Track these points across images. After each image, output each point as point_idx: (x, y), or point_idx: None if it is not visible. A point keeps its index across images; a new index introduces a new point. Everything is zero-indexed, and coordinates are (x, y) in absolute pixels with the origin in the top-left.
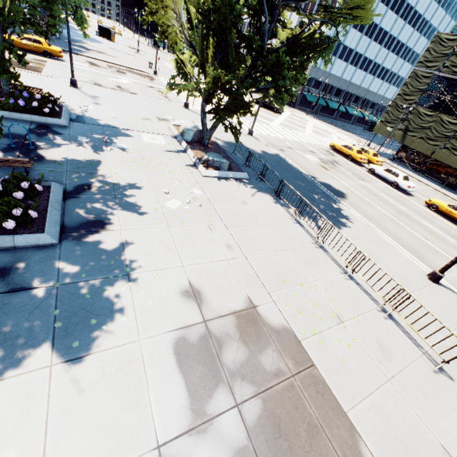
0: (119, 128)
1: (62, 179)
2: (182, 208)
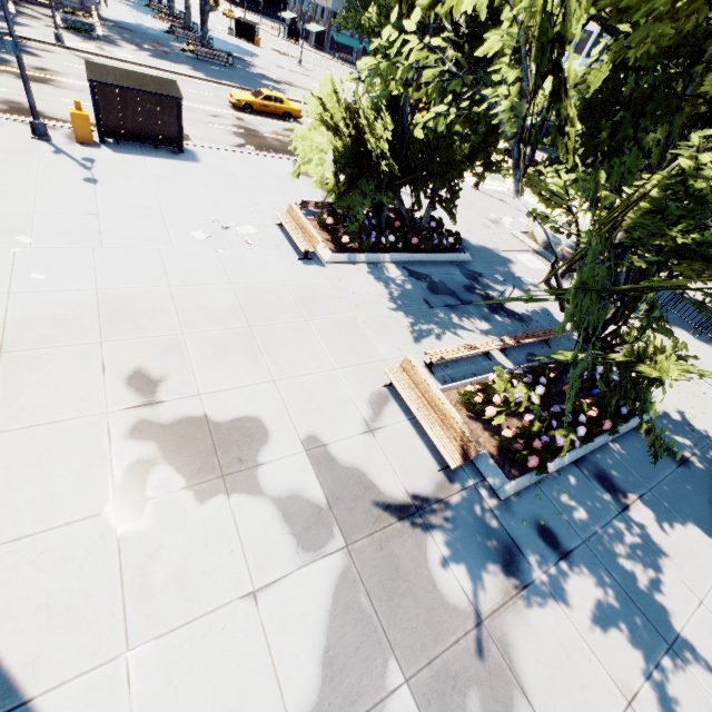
0: (493, 251)
1: (562, 341)
2: None
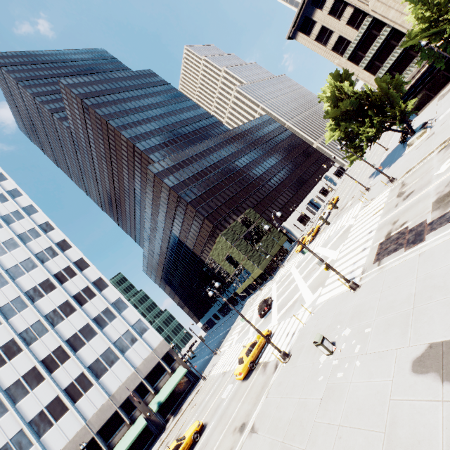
0: None
1: None
2: (447, 100)
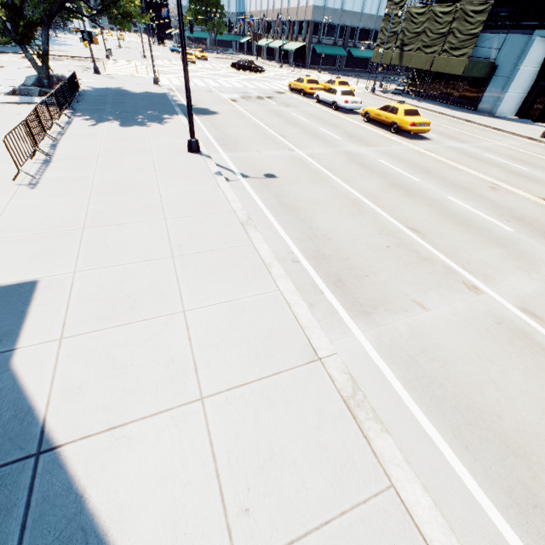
0: None
1: None
2: None
